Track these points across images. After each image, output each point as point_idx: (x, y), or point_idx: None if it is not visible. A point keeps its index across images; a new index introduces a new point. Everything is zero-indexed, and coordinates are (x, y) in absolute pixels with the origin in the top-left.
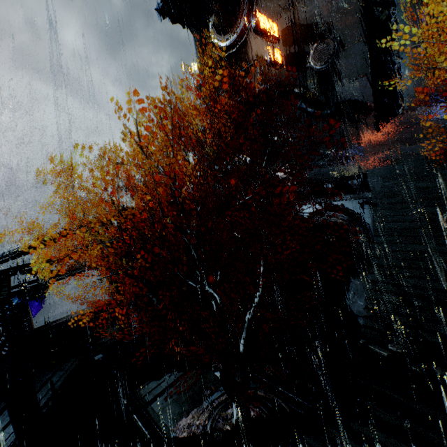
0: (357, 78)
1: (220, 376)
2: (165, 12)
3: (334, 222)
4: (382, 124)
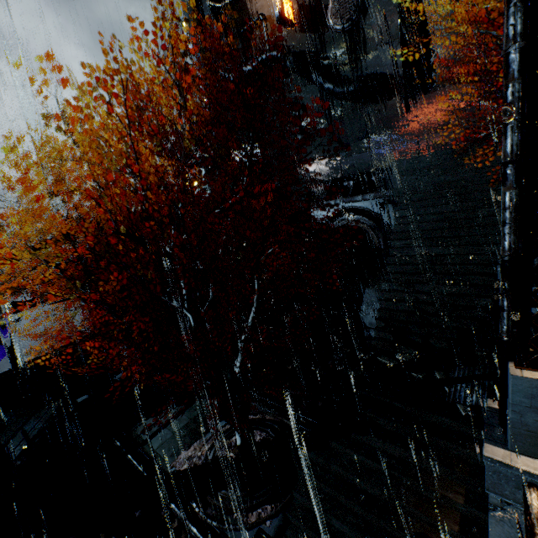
0: (384, 44)
1: (217, 404)
2: None
3: (357, 227)
4: (413, 105)
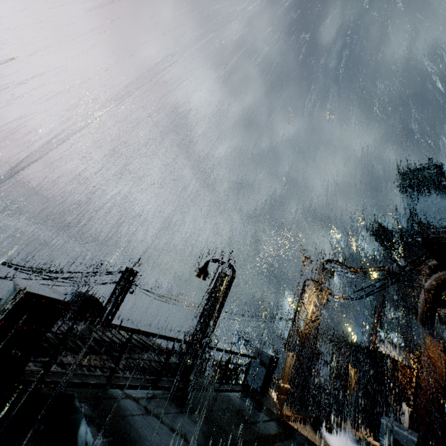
0: None
1: None
2: (371, 233)
3: None
4: None
